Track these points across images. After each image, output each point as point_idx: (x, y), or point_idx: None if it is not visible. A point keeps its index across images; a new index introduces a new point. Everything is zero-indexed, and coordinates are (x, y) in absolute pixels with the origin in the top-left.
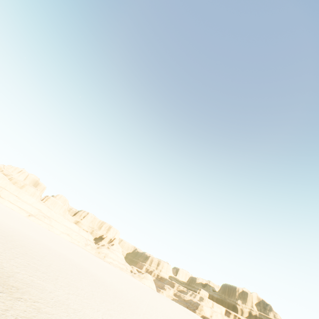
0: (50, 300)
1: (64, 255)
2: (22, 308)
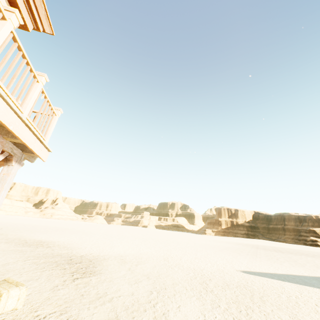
0: (23, 234)
1: (11, 222)
2: (13, 236)
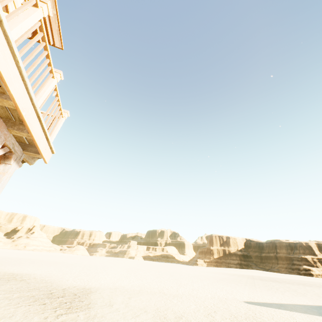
0: None
1: None
2: None
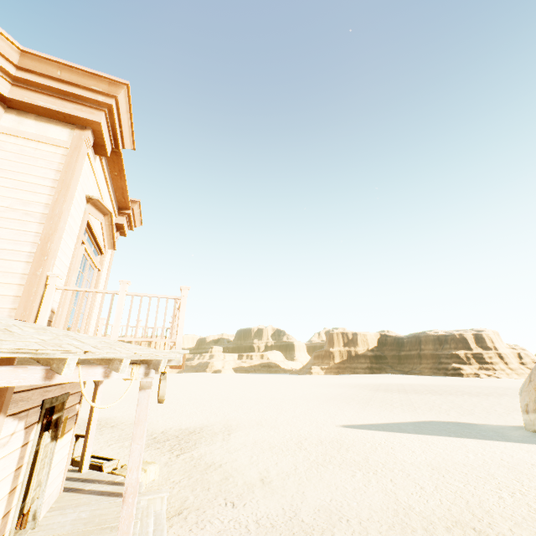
0: None
1: None
2: None
